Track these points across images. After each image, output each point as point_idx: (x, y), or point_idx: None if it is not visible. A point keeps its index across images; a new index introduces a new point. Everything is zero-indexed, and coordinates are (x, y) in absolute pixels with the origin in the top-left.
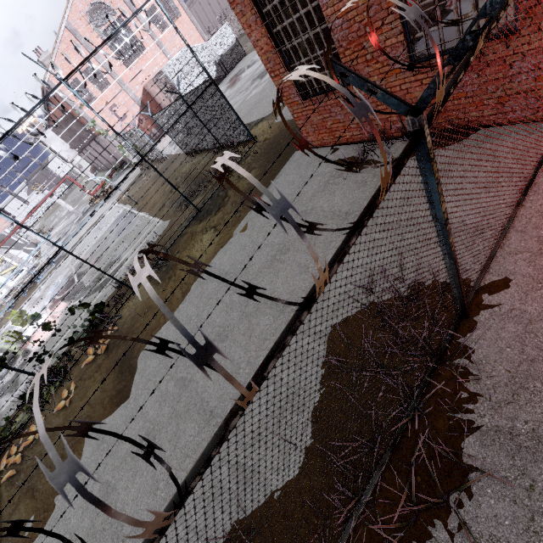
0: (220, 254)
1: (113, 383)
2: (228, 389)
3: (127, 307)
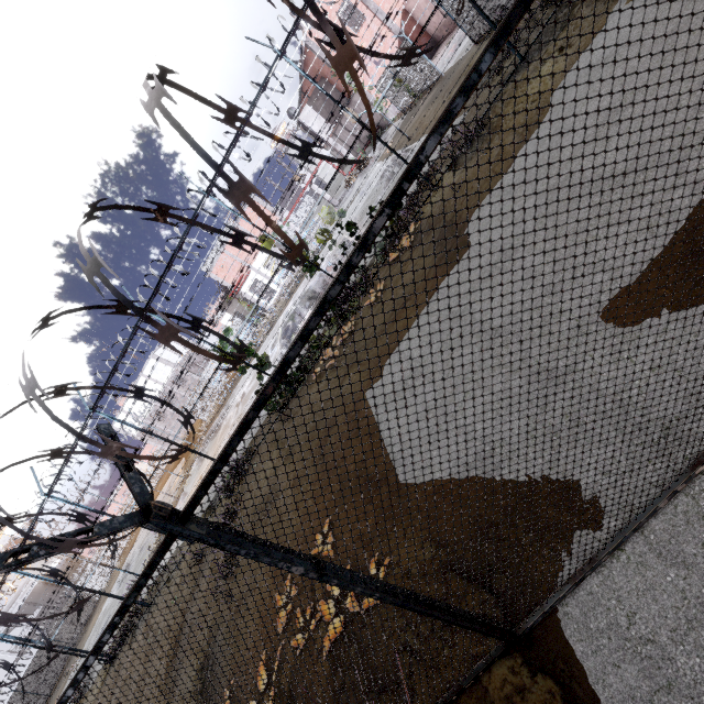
0: (582, 58)
1: (431, 258)
2: (657, 133)
3: (428, 205)
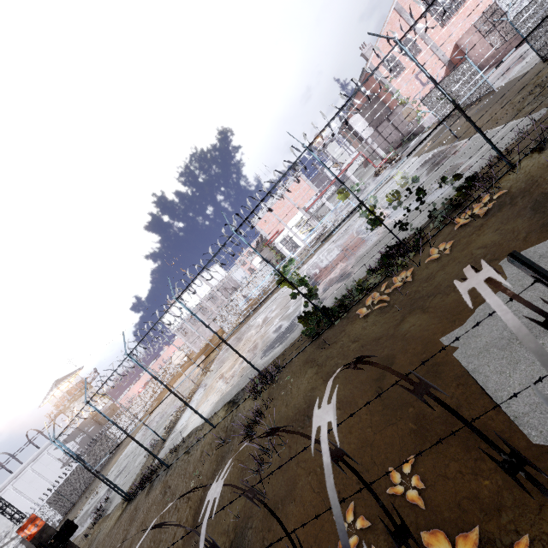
0: None
1: (525, 224)
2: None
3: (504, 182)
